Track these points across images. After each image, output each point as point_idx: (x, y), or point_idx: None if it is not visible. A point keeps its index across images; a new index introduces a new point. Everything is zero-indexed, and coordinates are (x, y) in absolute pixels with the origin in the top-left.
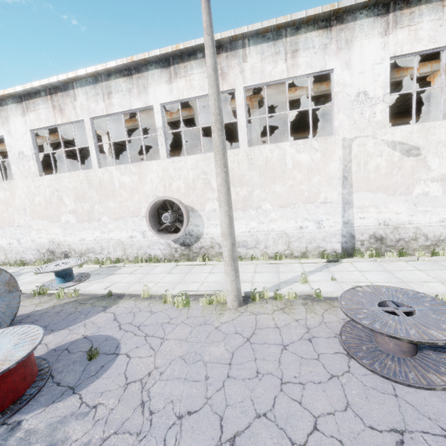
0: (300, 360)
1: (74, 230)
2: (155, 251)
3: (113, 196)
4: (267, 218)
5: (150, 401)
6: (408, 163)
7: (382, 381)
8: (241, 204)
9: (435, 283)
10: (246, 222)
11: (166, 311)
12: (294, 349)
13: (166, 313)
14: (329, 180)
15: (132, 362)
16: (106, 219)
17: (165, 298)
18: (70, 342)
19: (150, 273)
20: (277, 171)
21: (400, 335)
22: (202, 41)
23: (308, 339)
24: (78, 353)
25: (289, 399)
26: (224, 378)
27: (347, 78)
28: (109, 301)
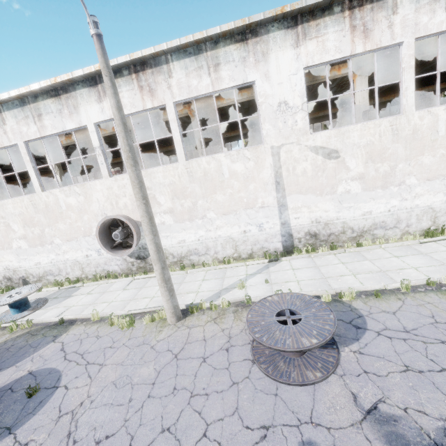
0: (212, 371)
1: (28, 255)
2: (113, 267)
3: (62, 218)
4: (213, 226)
5: (76, 430)
6: (330, 165)
7: (271, 383)
8: (187, 215)
9: (349, 277)
10: (194, 231)
11: (111, 334)
12: (211, 361)
13: (111, 336)
14: (264, 186)
15: (68, 393)
16: (58, 241)
17: (112, 321)
18: (14, 380)
19: (106, 291)
20: (216, 182)
21: (277, 346)
22: (124, 59)
23: (226, 348)
24: (20, 391)
25: (192, 411)
26: (145, 398)
27: (268, 89)
28: (61, 329)
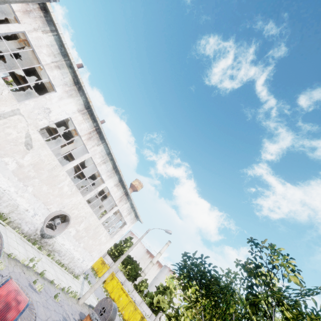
0: None
1: None
2: None
3: None
4: None
5: None
6: (21, 147)
7: None
8: None
9: None
10: None
11: None
12: None
13: None
14: None
15: None
16: None
17: None
18: None
19: None
20: None
21: None
22: None
23: None
24: None
25: None
26: None
27: (55, 100)
28: None
